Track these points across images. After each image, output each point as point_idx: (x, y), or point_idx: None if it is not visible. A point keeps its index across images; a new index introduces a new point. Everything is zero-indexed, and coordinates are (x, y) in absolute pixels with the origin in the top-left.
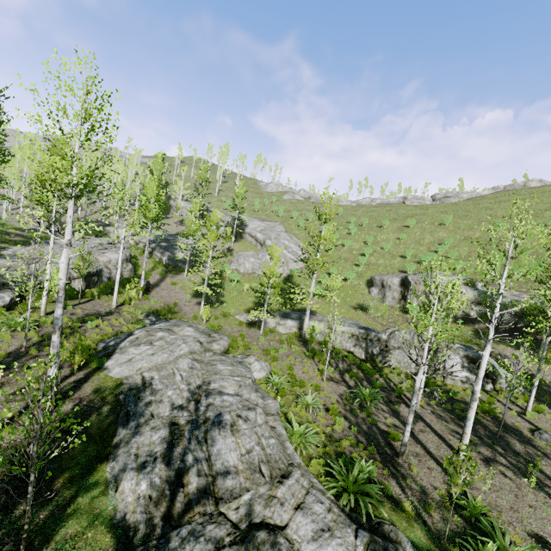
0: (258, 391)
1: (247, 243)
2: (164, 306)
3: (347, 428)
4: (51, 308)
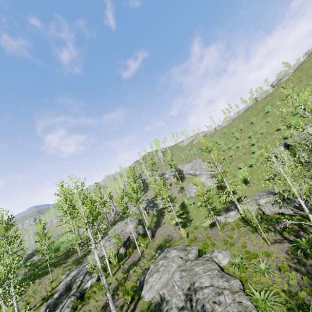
0: (223, 276)
1: (188, 179)
2: (163, 240)
3: (300, 279)
4: (114, 270)
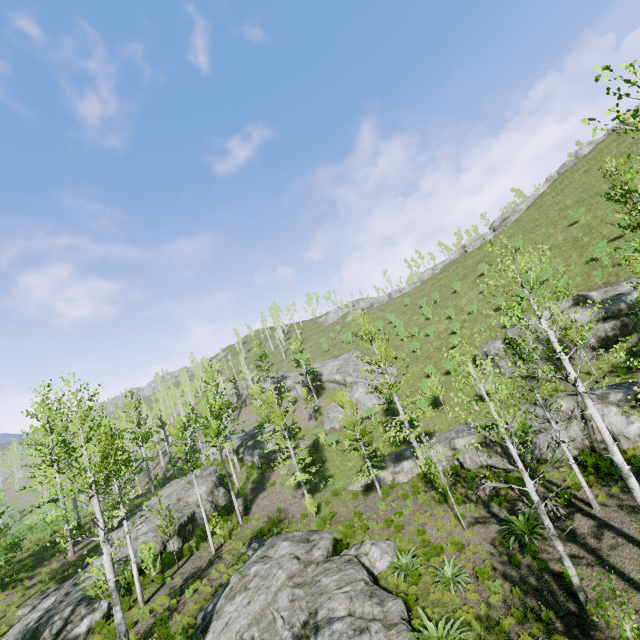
0: (374, 594)
1: (331, 391)
2: (268, 520)
3: (509, 593)
4: (150, 591)
